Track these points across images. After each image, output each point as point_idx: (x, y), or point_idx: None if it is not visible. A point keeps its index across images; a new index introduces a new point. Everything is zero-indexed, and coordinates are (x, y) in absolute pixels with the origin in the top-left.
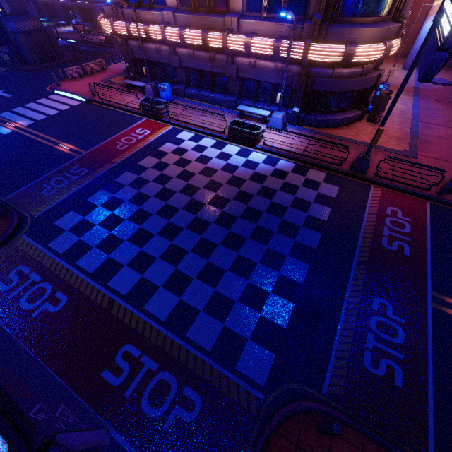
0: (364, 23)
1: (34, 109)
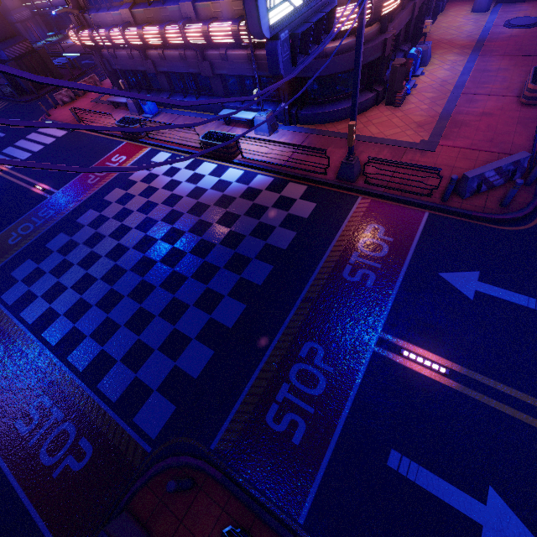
0: None
1: (21, 148)
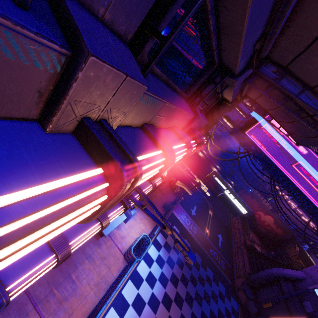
0: None
1: None
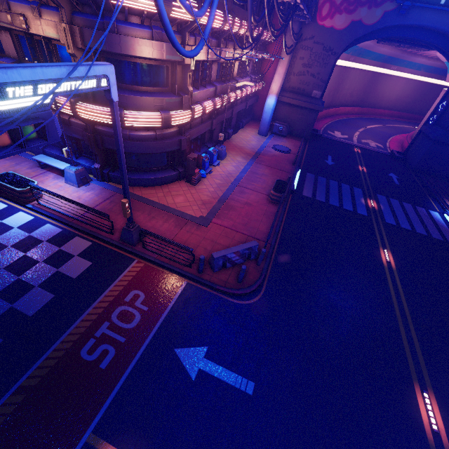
0: (135, 91)
1: None
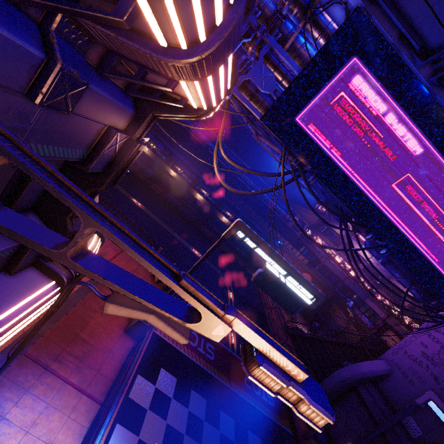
0: None
1: None
